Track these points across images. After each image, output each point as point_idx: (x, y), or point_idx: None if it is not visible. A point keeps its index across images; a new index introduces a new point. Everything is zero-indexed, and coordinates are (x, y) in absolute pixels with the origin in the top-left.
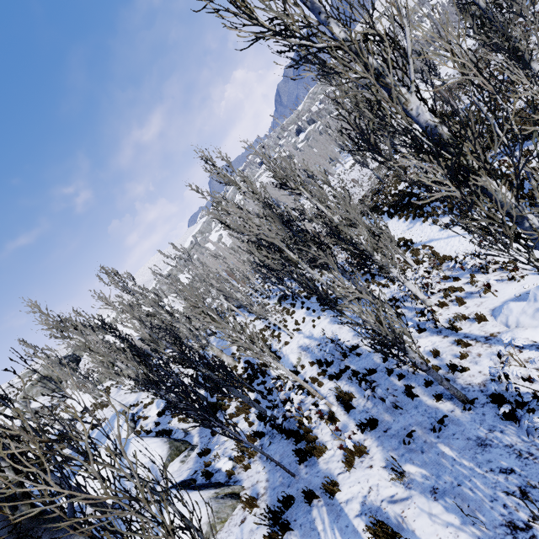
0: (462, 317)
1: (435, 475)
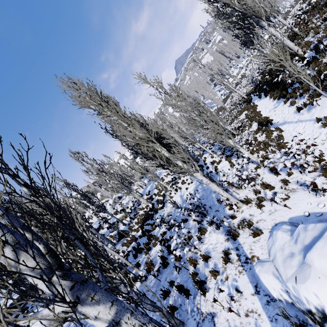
0: (247, 224)
1: None
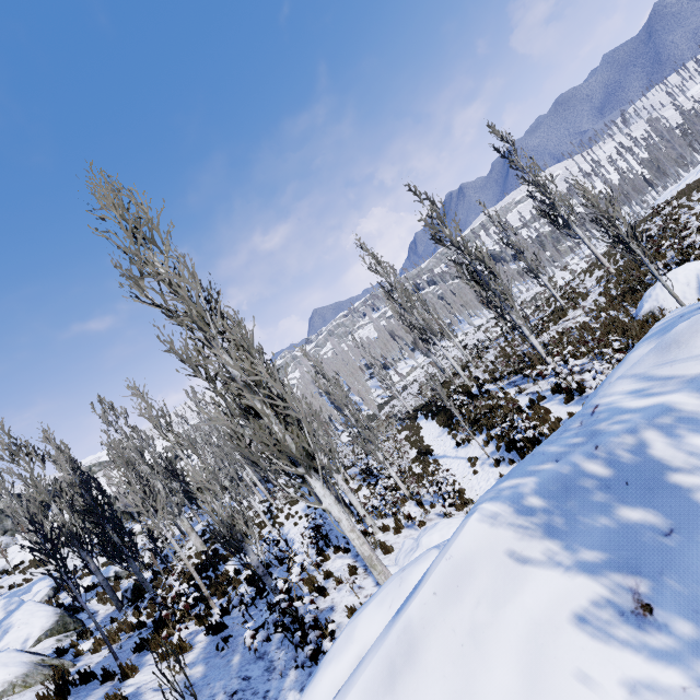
0: (380, 544)
1: (206, 675)
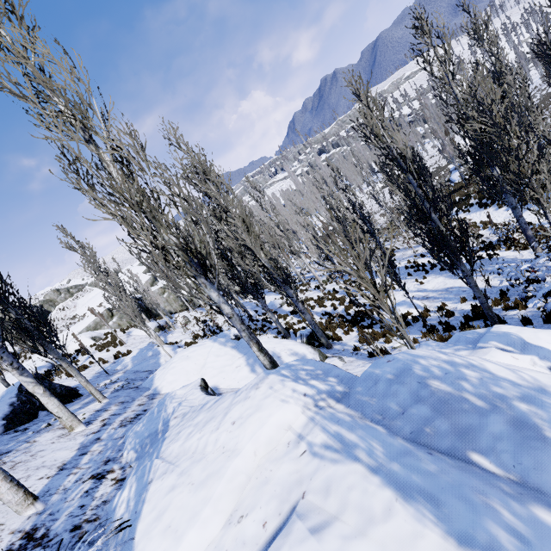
0: None
1: None
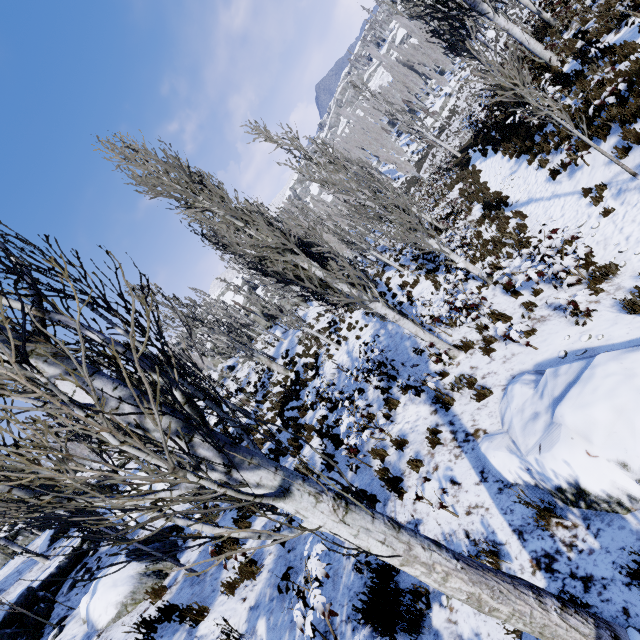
0: (466, 383)
1: None
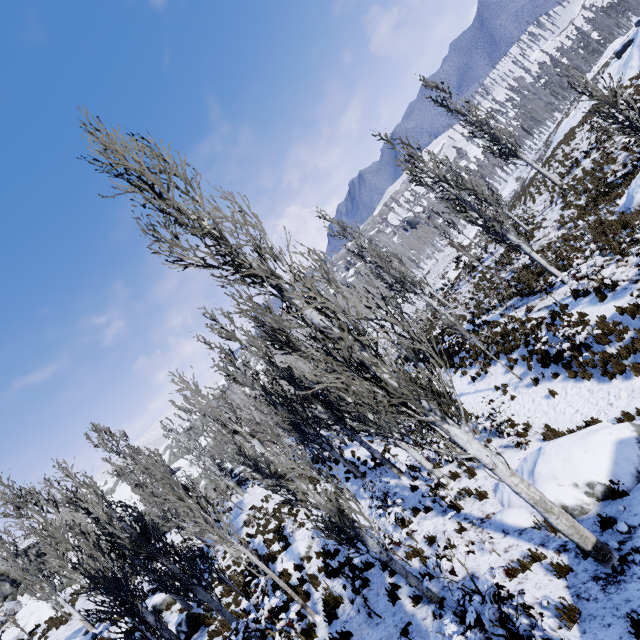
0: (466, 492)
1: None
